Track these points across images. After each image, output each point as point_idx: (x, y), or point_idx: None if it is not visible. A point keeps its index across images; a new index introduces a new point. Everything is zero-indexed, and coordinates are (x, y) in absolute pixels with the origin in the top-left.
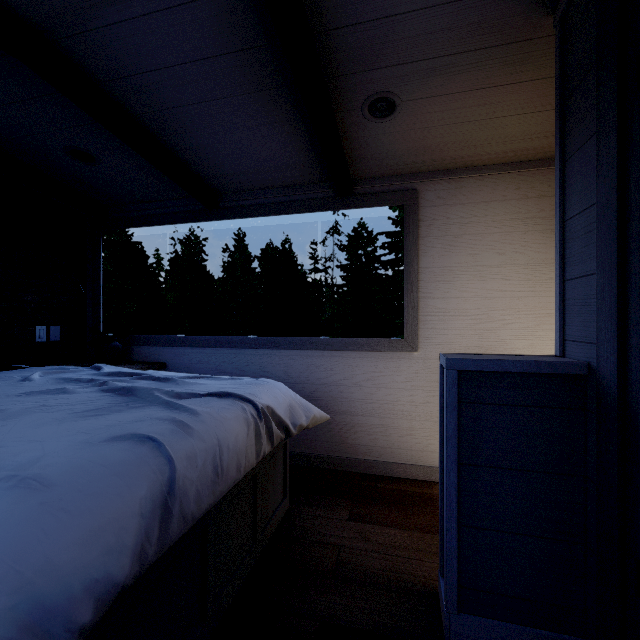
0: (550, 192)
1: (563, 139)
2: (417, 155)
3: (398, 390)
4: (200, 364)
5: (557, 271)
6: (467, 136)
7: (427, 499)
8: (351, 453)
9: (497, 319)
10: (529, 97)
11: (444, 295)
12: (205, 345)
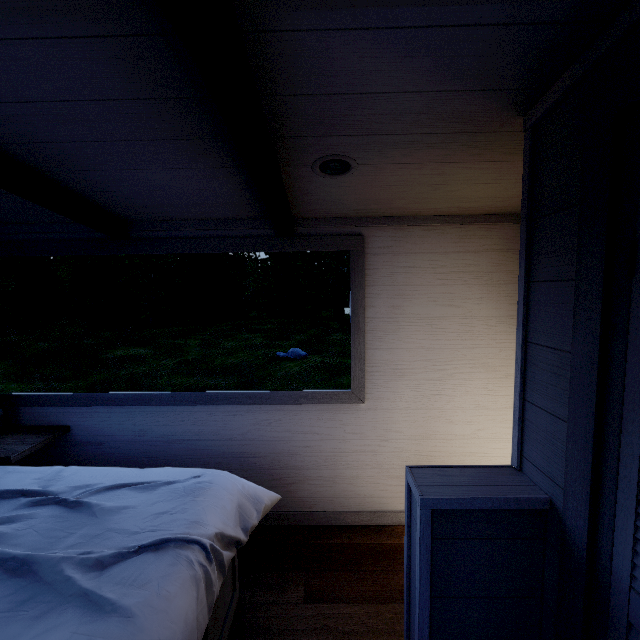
0: (487, 247)
1: (529, 256)
2: (366, 204)
3: (345, 441)
4: (117, 425)
5: (517, 387)
6: (418, 194)
7: (377, 552)
8: (299, 507)
9: (438, 369)
10: (483, 173)
11: (390, 346)
12: (122, 404)
